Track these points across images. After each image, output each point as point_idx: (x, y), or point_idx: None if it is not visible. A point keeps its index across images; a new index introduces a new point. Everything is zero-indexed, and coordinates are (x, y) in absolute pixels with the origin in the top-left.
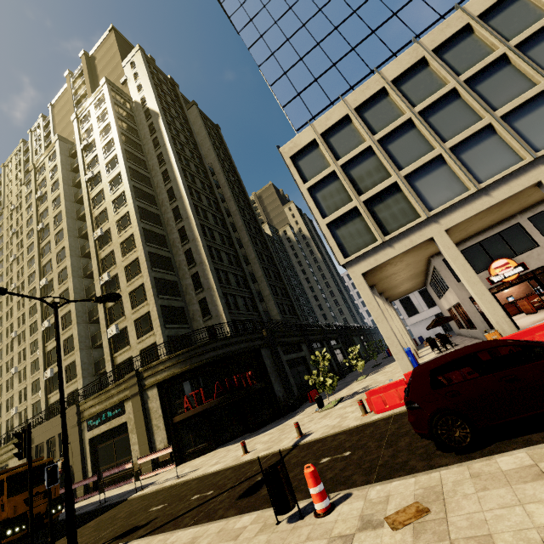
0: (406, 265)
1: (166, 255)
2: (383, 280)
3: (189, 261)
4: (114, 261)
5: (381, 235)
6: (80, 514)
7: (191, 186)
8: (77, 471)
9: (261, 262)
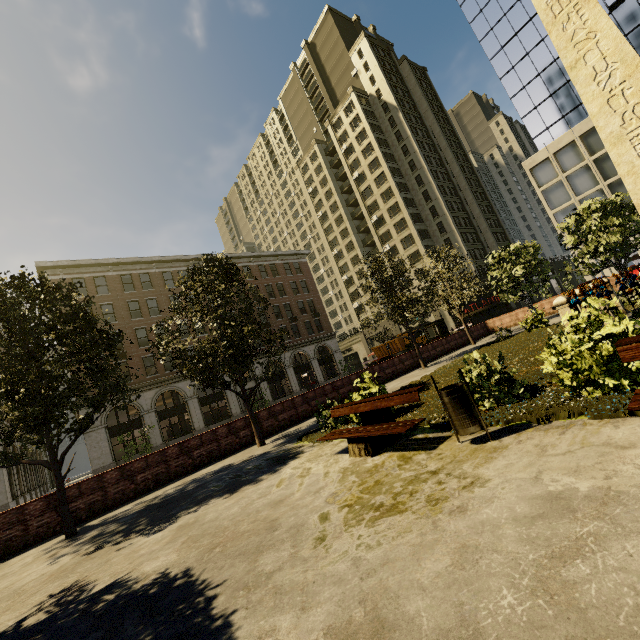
0: None
1: (424, 228)
2: None
3: (440, 230)
4: (390, 236)
5: None
6: None
7: (431, 169)
8: None
9: (483, 215)
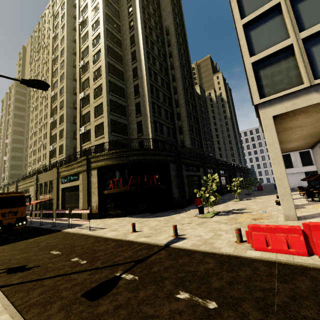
0: (317, 120)
1: (121, 86)
2: (286, 130)
3: (136, 93)
4: (89, 84)
5: (311, 77)
6: (41, 228)
7: (148, 36)
8: (54, 203)
9: (187, 107)
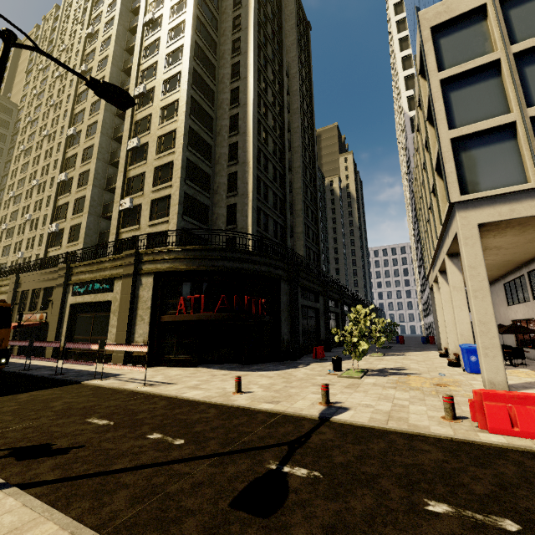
0: (527, 241)
1: (207, 140)
2: None
3: (232, 157)
4: (148, 127)
5: None
6: (31, 375)
7: (261, 70)
8: (52, 330)
9: (304, 195)
